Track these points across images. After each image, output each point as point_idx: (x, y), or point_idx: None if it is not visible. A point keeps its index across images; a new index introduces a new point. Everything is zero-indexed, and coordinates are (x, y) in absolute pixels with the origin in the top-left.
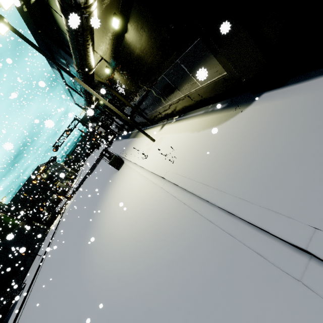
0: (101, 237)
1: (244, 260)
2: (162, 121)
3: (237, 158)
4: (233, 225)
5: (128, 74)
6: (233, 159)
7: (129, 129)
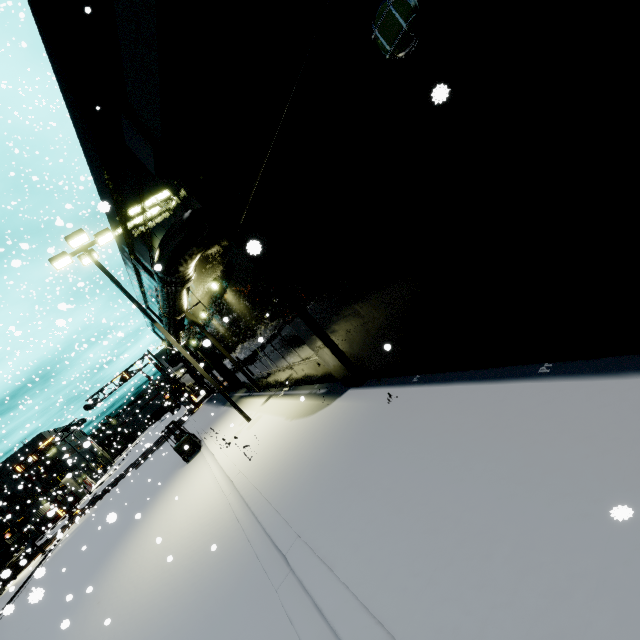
0: (112, 588)
1: (254, 583)
2: (271, 390)
3: (298, 462)
4: (263, 543)
5: (229, 326)
6: (295, 463)
7: (231, 389)
